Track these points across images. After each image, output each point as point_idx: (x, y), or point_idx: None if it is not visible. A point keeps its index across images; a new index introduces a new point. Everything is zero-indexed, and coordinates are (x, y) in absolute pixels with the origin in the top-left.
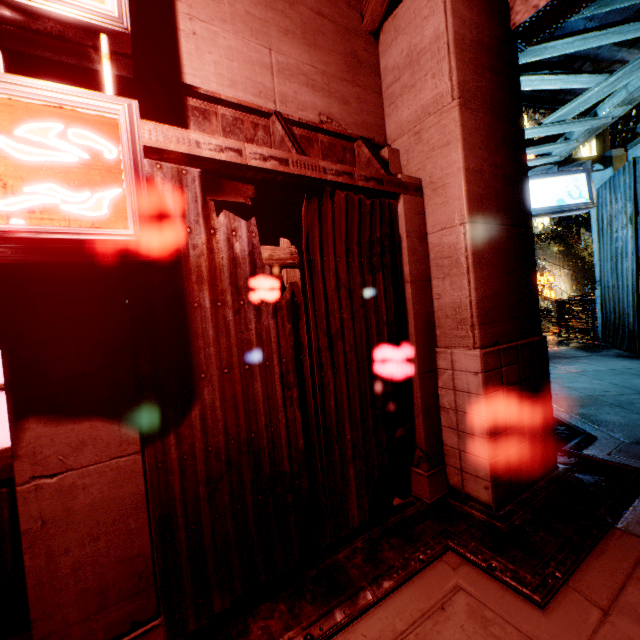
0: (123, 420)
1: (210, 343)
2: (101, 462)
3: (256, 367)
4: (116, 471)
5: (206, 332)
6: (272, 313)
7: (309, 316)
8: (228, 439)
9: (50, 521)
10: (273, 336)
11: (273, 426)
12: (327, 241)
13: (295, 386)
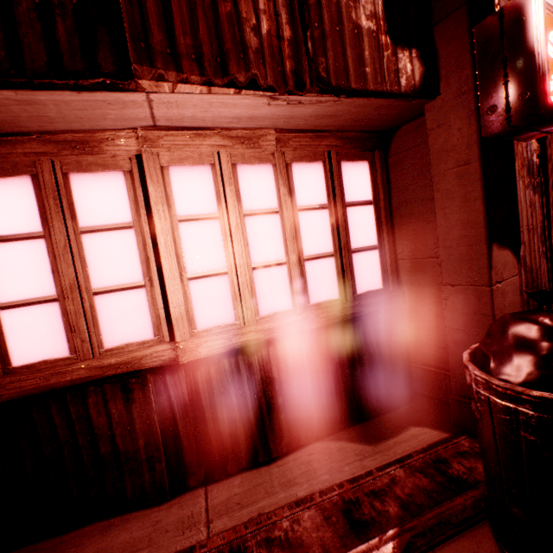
0: (512, 252)
1: (521, 207)
2: (509, 278)
3: (533, 228)
4: (512, 285)
5: (520, 199)
6: (535, 190)
7: (548, 193)
8: (528, 276)
9: (500, 311)
10: (536, 206)
11: (539, 271)
12: (550, 138)
13: (543, 244)
